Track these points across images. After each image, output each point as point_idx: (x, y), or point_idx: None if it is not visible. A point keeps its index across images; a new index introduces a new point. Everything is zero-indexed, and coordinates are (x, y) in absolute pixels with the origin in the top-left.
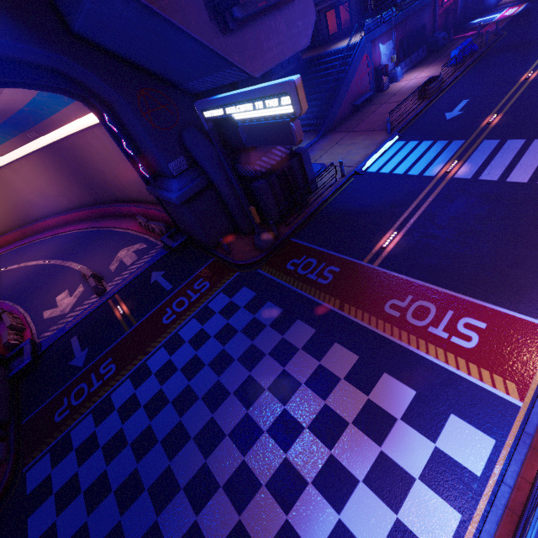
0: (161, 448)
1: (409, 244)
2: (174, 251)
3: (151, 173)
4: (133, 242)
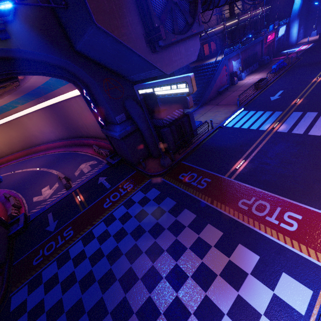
0: (98, 285)
1: (252, 167)
2: (113, 166)
3: (105, 122)
4: (89, 160)
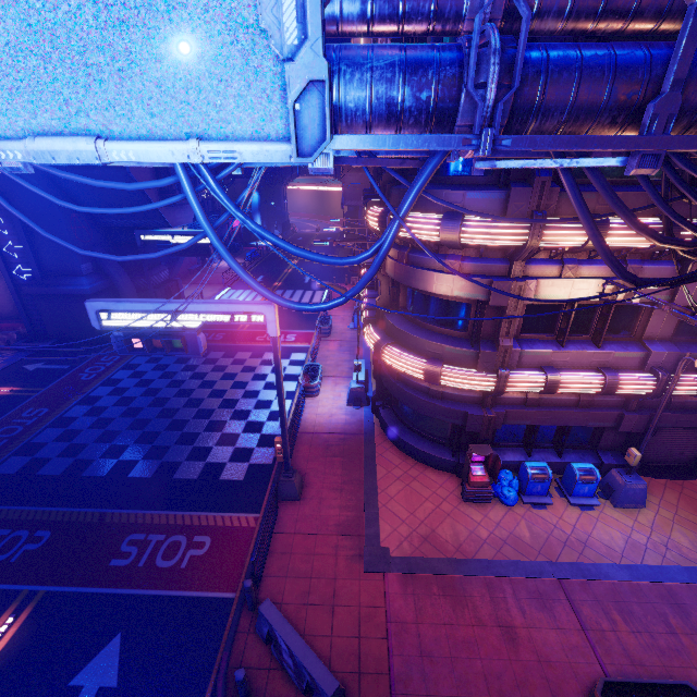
0: (151, 407)
1: None
2: (43, 351)
3: (41, 273)
4: None
